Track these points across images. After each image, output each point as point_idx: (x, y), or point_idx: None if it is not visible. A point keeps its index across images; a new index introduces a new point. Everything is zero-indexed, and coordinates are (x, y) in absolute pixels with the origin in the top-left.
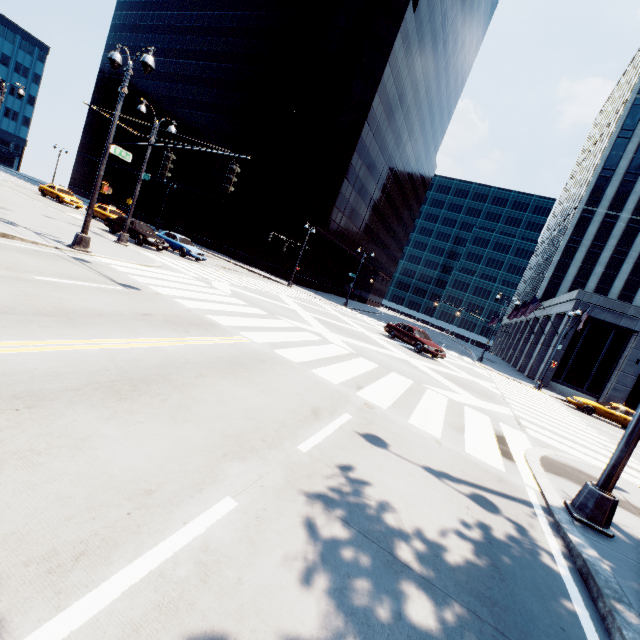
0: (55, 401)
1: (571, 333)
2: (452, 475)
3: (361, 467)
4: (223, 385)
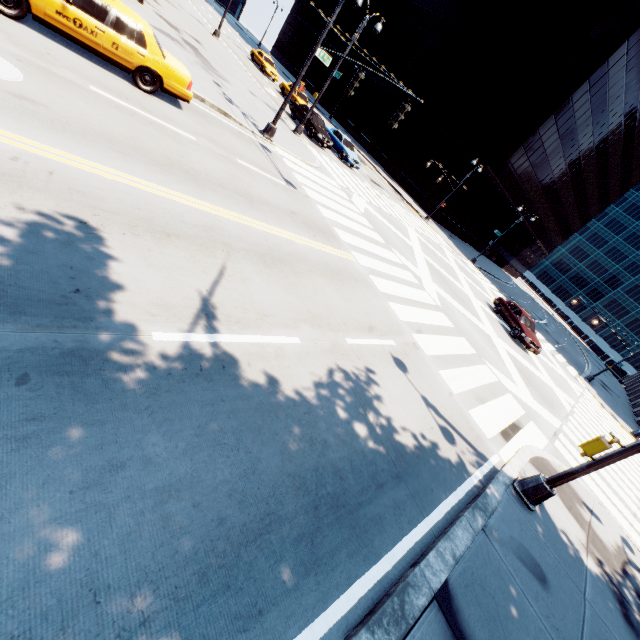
0: (238, 253)
1: None
2: (440, 412)
3: (378, 370)
4: (321, 283)
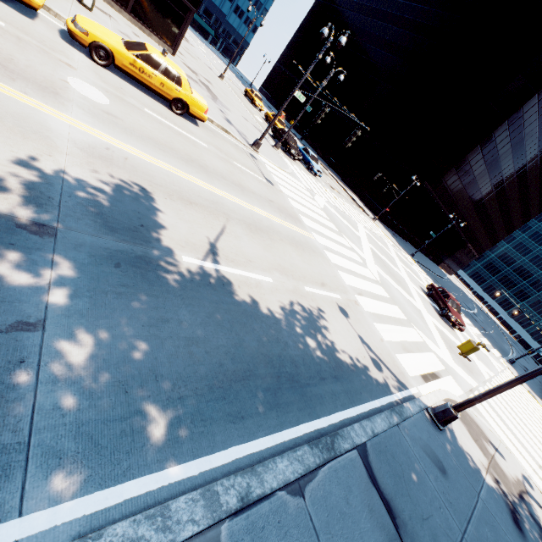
0: (233, 221)
1: None
2: (372, 349)
3: (326, 311)
4: (288, 249)
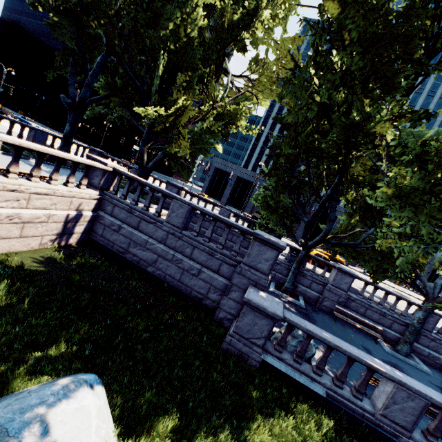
0: None
1: (211, 175)
2: None
3: None
4: None
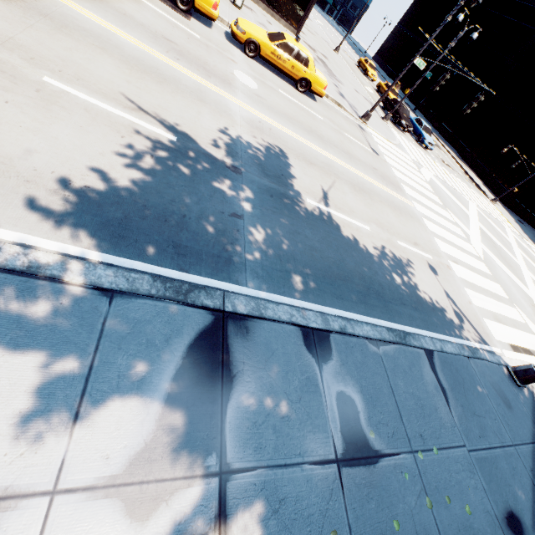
0: (341, 180)
1: None
2: (456, 304)
3: (415, 263)
4: (386, 210)
